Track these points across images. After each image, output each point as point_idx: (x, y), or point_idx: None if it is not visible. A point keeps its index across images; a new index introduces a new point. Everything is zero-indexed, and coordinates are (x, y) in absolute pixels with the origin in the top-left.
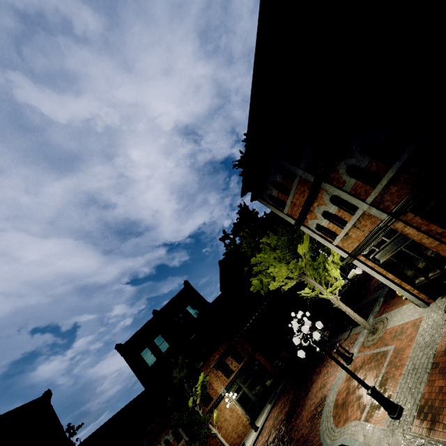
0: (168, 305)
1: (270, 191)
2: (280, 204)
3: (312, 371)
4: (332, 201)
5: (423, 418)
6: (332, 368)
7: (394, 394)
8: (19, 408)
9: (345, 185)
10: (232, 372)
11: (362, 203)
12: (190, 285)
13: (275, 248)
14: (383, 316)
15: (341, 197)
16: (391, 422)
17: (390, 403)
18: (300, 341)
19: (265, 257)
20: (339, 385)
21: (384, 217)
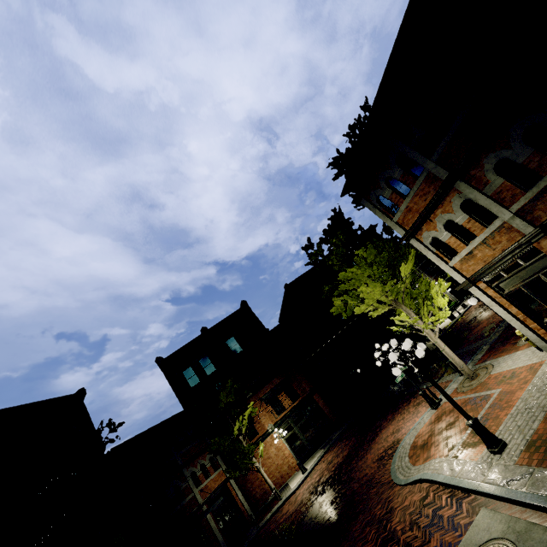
0: (219, 325)
1: (382, 191)
2: (390, 210)
3: (382, 419)
4: (462, 208)
5: (533, 451)
6: (409, 415)
7: (495, 433)
8: (53, 399)
9: (488, 186)
10: (284, 409)
11: (505, 210)
12: (248, 306)
13: (371, 264)
14: (487, 362)
15: (478, 202)
16: (490, 457)
17: (493, 436)
18: (397, 358)
19: (358, 273)
20: (418, 429)
21: (529, 231)
